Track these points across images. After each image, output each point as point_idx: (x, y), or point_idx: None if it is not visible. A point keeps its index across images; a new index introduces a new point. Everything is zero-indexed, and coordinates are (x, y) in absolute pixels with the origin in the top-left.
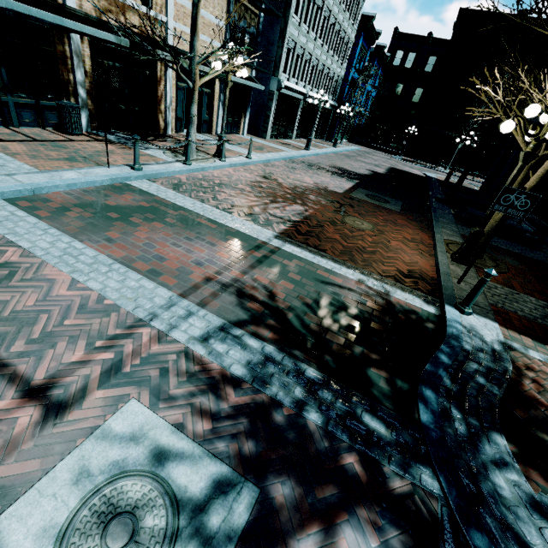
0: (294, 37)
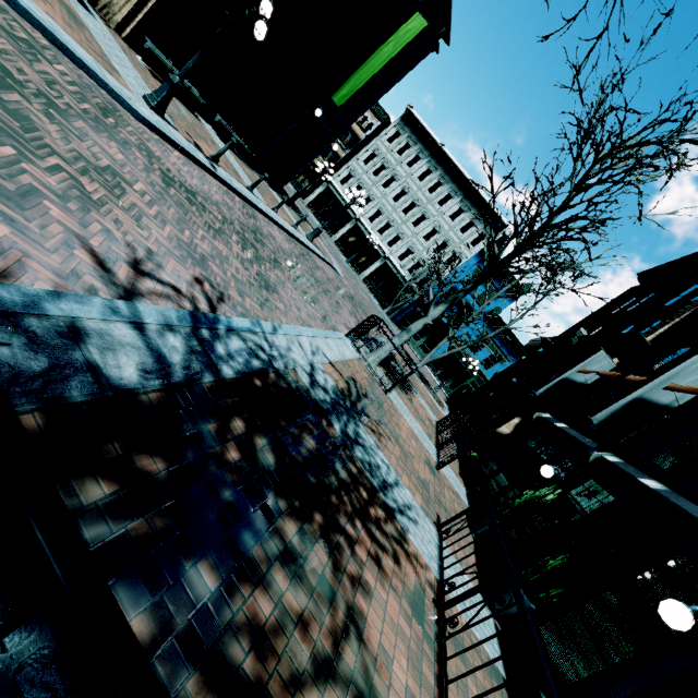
0: (357, 171)
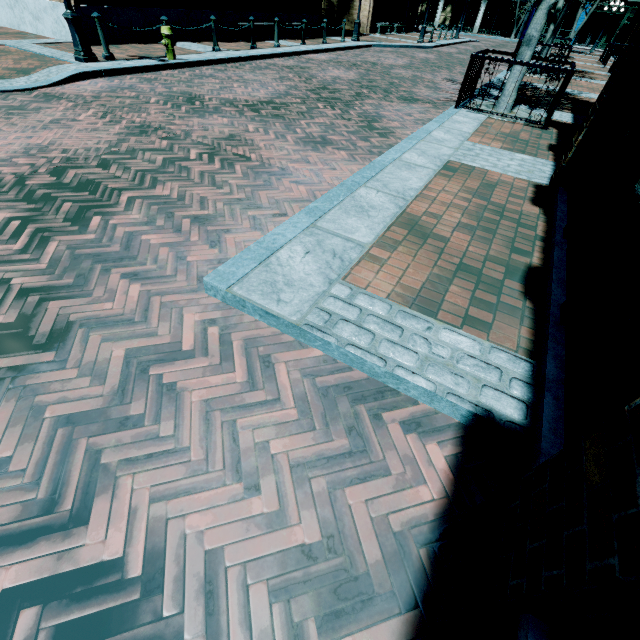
0: None
